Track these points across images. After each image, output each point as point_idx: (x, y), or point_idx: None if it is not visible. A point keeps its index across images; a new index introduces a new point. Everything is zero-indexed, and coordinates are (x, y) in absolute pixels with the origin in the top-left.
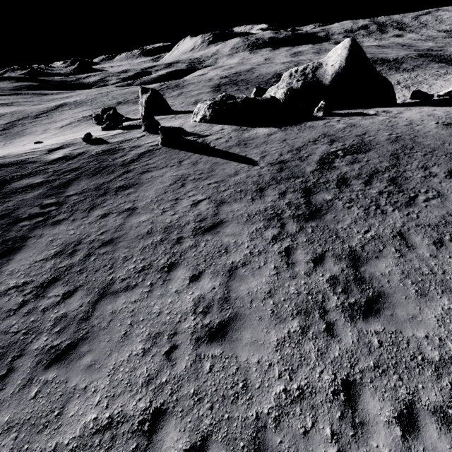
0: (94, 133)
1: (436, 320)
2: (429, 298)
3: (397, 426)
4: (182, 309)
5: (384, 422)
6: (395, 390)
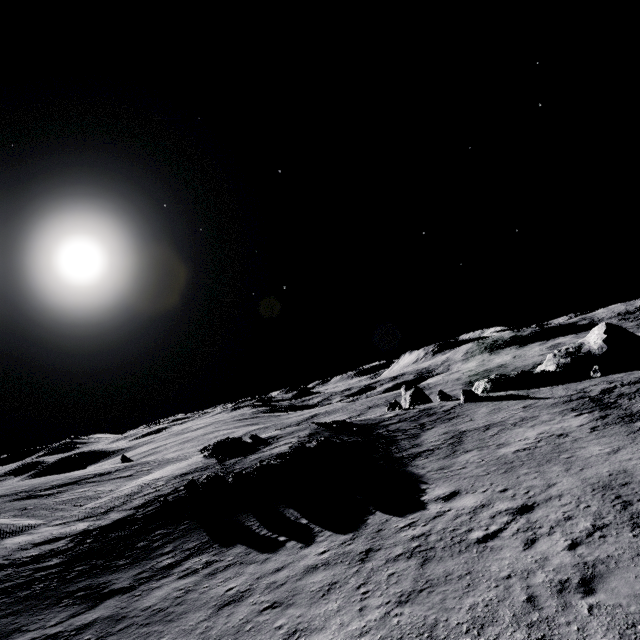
0: None
1: None
2: None
3: None
4: (533, 433)
5: None
6: None
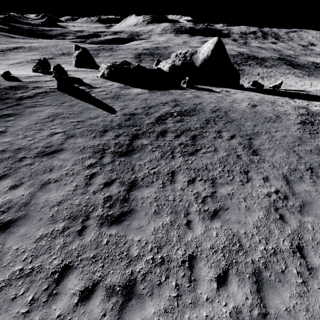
0: (25, 73)
1: (153, 230)
2: (160, 216)
3: (78, 297)
4: None
5: (71, 294)
6: (94, 273)
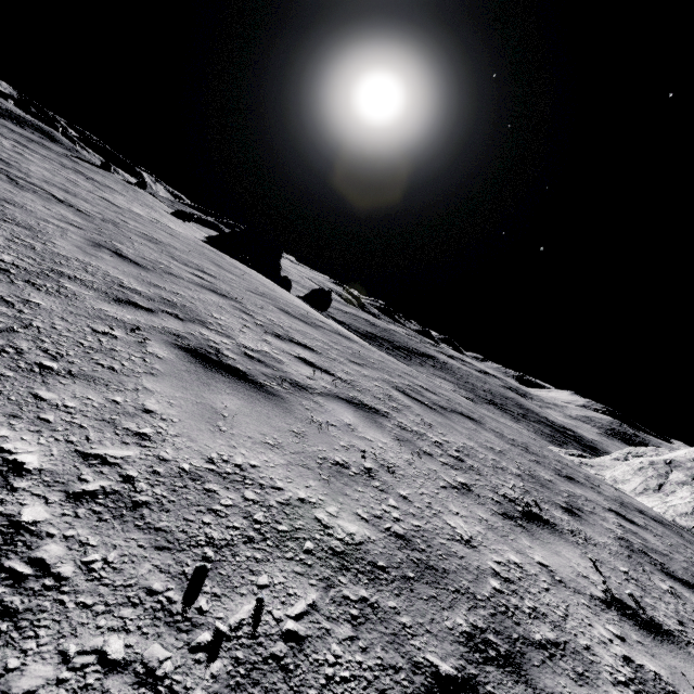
0: None
1: None
2: None
3: None
4: None
5: None
6: None
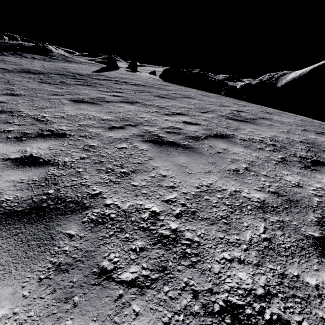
0: None
1: None
2: None
3: None
4: None
5: None
6: None
